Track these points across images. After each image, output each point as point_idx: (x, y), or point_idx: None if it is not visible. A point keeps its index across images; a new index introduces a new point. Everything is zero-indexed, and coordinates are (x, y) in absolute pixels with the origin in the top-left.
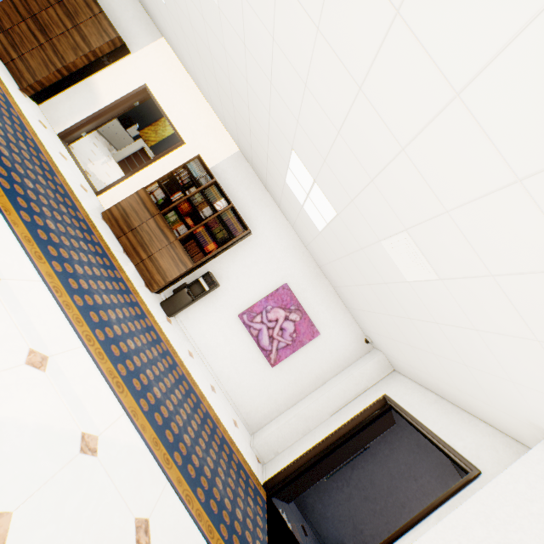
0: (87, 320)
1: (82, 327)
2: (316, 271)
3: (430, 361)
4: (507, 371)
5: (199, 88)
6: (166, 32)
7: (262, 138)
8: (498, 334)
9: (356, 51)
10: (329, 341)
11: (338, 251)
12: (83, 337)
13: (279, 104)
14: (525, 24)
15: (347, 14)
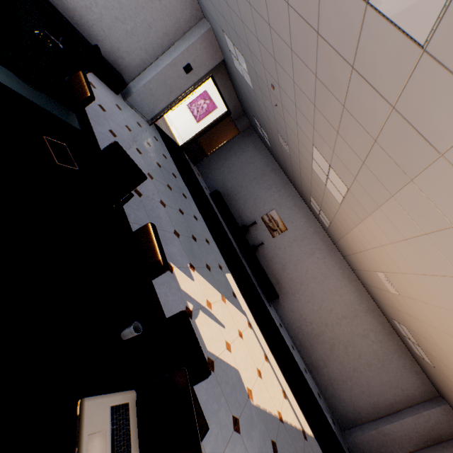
0: None
1: None
2: None
3: None
4: None
5: None
6: None
7: None
8: None
9: None
10: (221, 110)
11: None
12: None
13: None
14: None
15: None
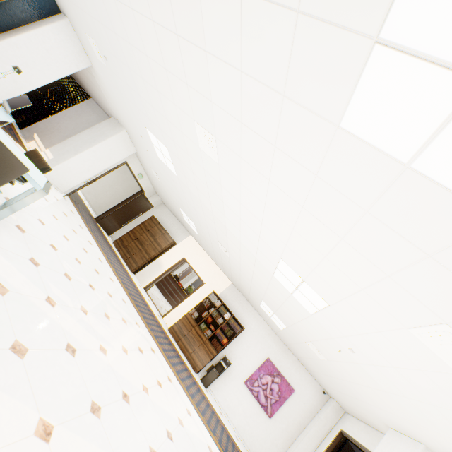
0: (189, 394)
1: (190, 397)
2: (284, 347)
3: (349, 400)
4: (363, 398)
5: (209, 256)
6: (194, 236)
7: (246, 288)
8: (351, 382)
9: (279, 297)
10: (301, 394)
11: (292, 340)
12: (192, 402)
13: (255, 288)
14: (309, 316)
15: (275, 291)
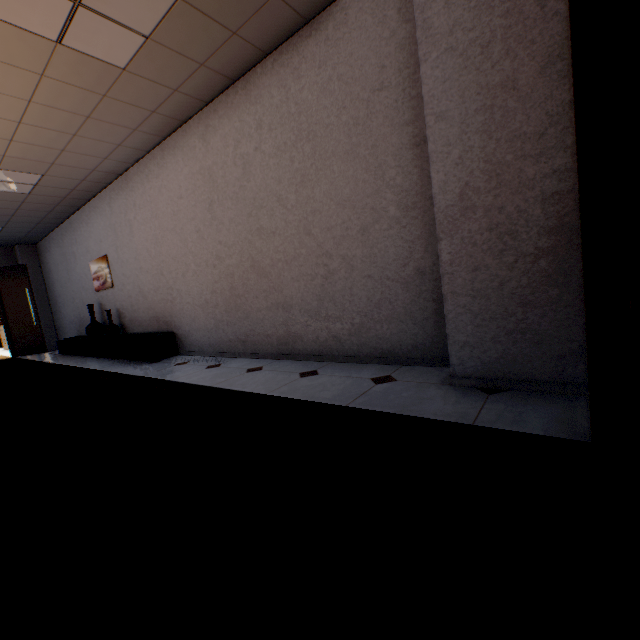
0: None
1: None
2: None
3: None
4: None
5: None
6: None
7: None
8: None
9: None
10: None
11: None
12: None
13: None
14: None
15: None
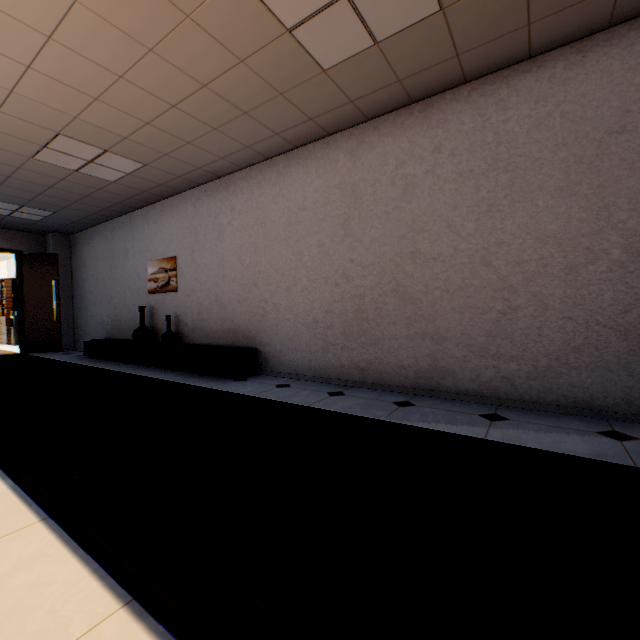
0: None
1: None
2: None
3: None
4: None
5: None
6: None
7: None
8: None
9: None
10: None
11: None
12: None
13: None
14: None
15: None
